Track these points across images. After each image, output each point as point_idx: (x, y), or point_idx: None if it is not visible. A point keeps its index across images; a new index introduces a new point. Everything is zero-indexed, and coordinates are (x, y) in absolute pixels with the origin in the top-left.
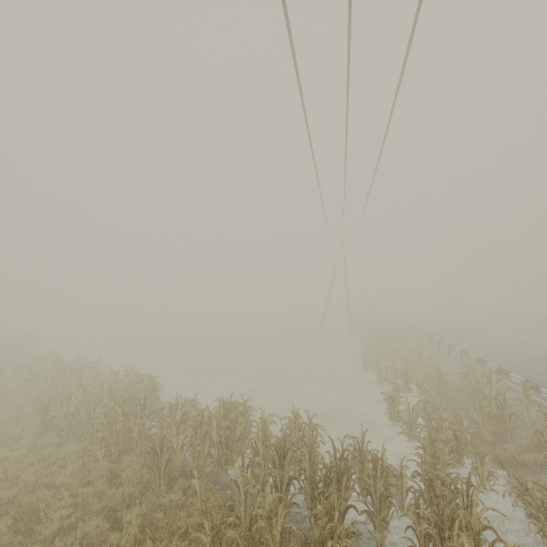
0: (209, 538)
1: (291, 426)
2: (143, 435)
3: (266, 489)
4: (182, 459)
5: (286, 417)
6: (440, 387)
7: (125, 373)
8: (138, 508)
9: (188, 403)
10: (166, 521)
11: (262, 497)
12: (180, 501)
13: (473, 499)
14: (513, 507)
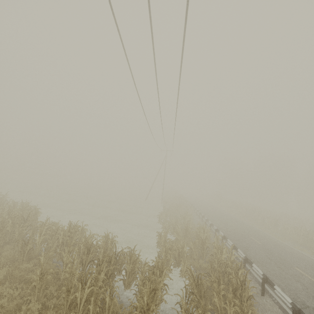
0: (38, 278)
1: (103, 241)
2: (21, 236)
3: (75, 262)
4: (39, 249)
5: (102, 236)
6: (185, 233)
7: (21, 203)
8: (6, 268)
9: (52, 223)
10: (20, 276)
11: (72, 265)
12: (31, 268)
13: (163, 273)
14: (185, 281)
